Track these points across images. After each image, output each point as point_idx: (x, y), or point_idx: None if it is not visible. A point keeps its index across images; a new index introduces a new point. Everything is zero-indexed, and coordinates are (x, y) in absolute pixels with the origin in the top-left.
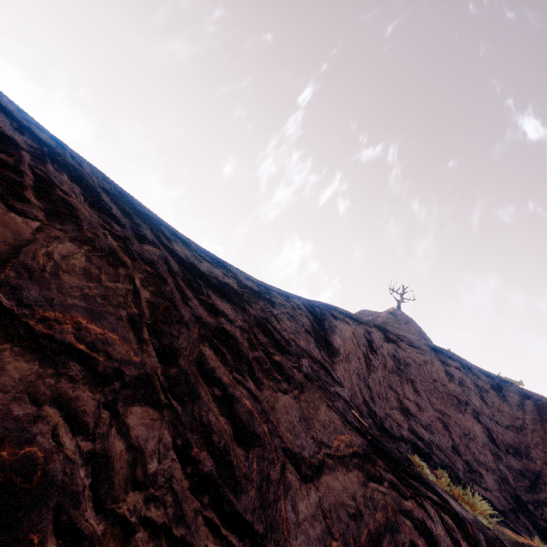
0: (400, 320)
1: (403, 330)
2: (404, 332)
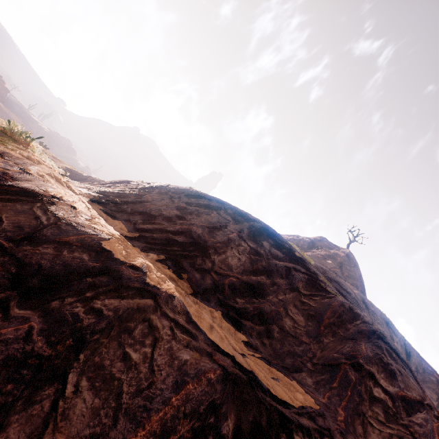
0: (351, 263)
1: (351, 273)
2: (352, 274)
